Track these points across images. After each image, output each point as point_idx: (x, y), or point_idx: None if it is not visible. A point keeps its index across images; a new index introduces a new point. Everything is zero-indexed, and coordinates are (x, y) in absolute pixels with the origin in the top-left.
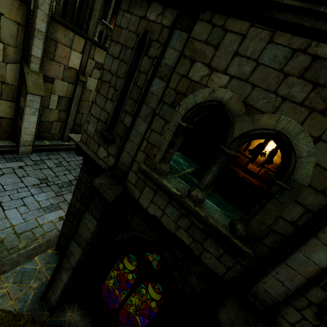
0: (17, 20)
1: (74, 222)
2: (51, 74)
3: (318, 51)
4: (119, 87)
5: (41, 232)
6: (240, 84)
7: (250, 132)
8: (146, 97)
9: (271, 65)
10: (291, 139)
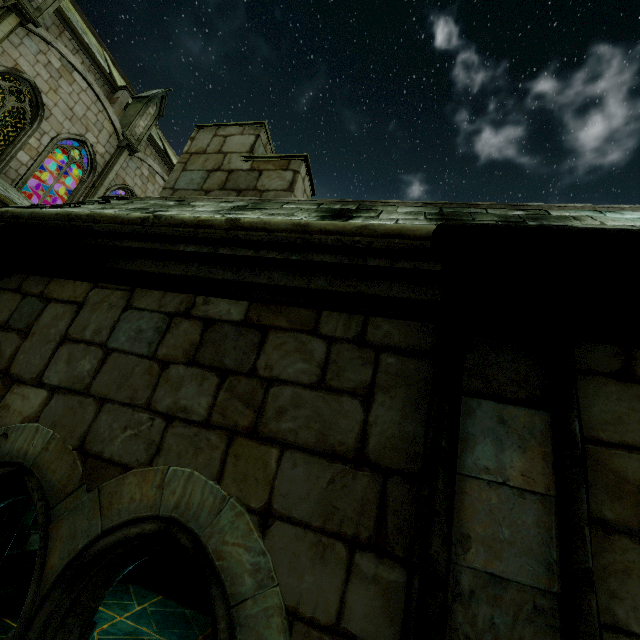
0: None
1: None
2: None
3: (210, 310)
4: None
5: None
6: (71, 403)
7: (95, 544)
8: None
9: (134, 349)
10: (204, 536)
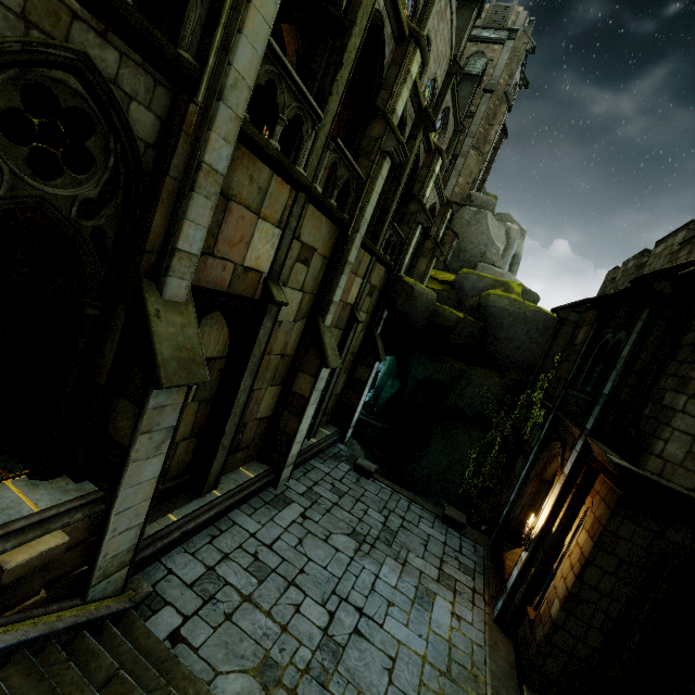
0: (325, 252)
1: (597, 618)
2: None
3: None
4: None
5: (466, 658)
6: None
7: None
8: None
9: None
10: None
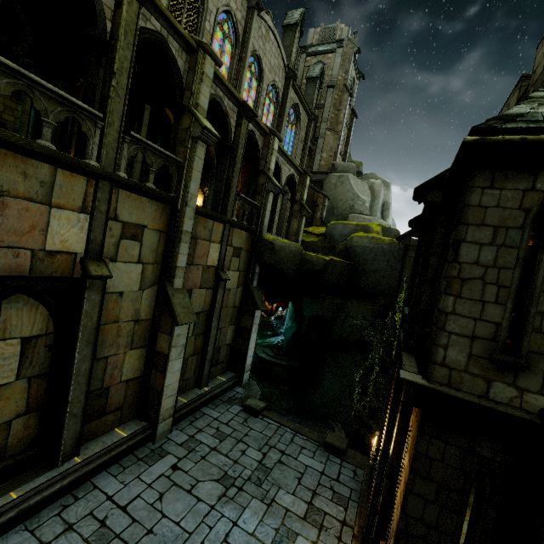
0: (159, 227)
1: None
2: (189, 284)
3: None
4: (509, 281)
5: None
6: None
7: None
8: None
9: None
10: None
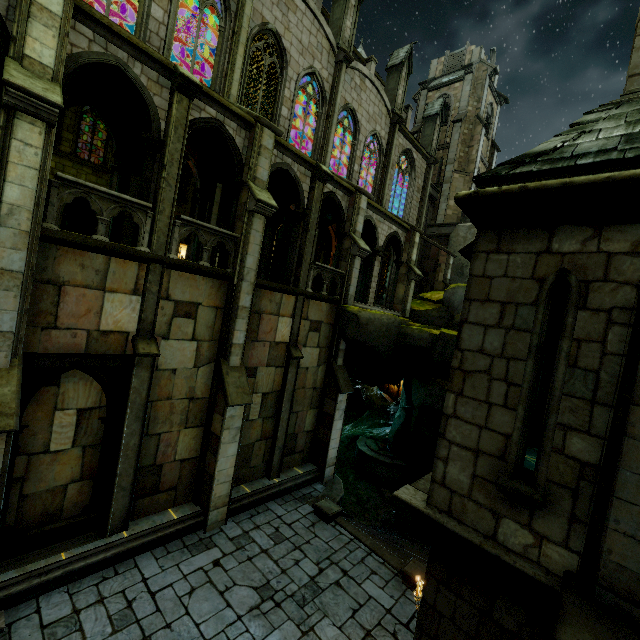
0: (216, 304)
1: None
2: (253, 362)
3: None
4: (520, 377)
5: None
6: None
7: None
8: (636, 391)
9: None
10: None
